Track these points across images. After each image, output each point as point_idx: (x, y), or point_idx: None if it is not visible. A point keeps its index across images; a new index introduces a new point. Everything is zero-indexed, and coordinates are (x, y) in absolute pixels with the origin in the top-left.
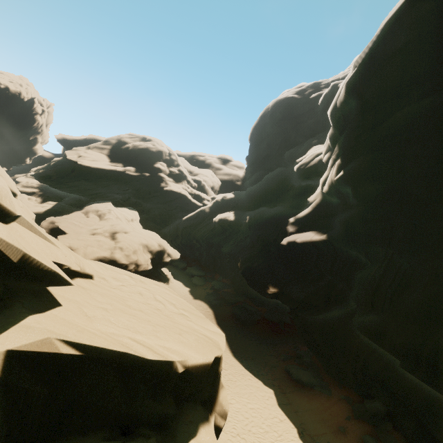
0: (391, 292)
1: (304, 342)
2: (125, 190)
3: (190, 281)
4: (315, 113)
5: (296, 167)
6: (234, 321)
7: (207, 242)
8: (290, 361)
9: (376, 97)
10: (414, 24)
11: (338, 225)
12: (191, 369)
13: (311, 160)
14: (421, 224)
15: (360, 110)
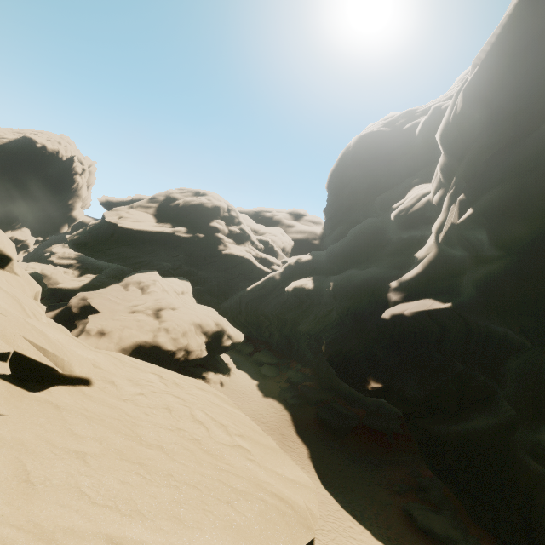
0: None
1: (430, 467)
2: (175, 255)
3: (257, 371)
4: (412, 147)
5: (393, 215)
6: (321, 429)
7: (278, 319)
8: (409, 495)
9: (514, 101)
10: None
11: (471, 288)
12: None
13: (415, 203)
14: None
15: (488, 123)
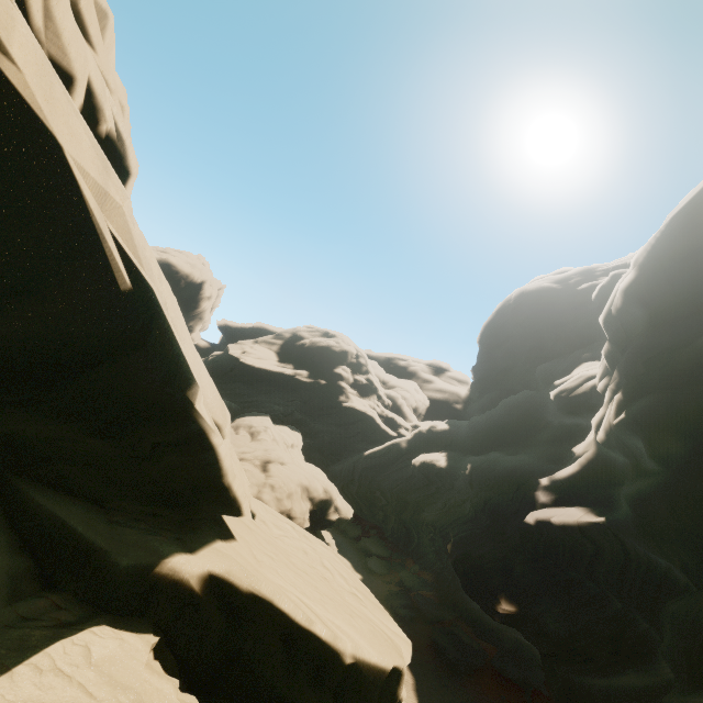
0: None
1: None
2: (290, 400)
3: (363, 562)
4: (587, 312)
5: (553, 394)
6: (434, 658)
7: (398, 498)
8: None
9: (672, 308)
10: None
11: (625, 504)
12: (361, 666)
13: (579, 385)
14: None
15: (648, 323)
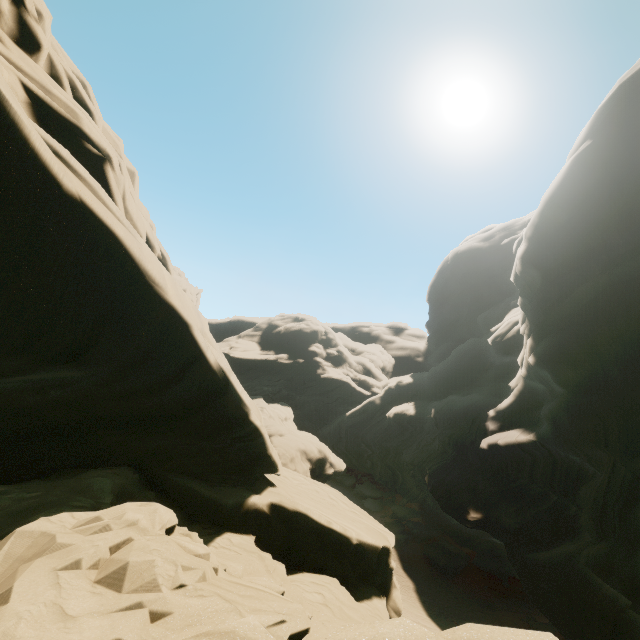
0: (618, 510)
1: (531, 599)
2: (276, 380)
3: (360, 504)
4: (511, 264)
5: (490, 340)
6: (428, 567)
7: (380, 447)
8: None
9: (555, 269)
10: (570, 204)
11: (545, 421)
12: (363, 545)
13: (508, 330)
14: (632, 418)
15: (541, 281)
